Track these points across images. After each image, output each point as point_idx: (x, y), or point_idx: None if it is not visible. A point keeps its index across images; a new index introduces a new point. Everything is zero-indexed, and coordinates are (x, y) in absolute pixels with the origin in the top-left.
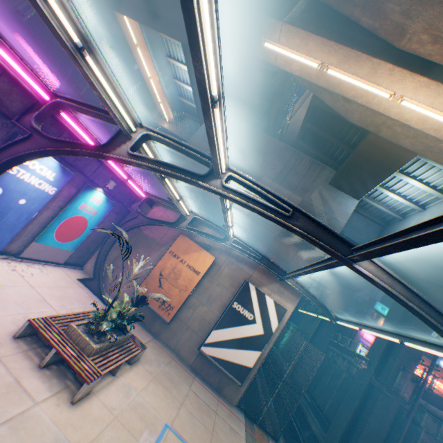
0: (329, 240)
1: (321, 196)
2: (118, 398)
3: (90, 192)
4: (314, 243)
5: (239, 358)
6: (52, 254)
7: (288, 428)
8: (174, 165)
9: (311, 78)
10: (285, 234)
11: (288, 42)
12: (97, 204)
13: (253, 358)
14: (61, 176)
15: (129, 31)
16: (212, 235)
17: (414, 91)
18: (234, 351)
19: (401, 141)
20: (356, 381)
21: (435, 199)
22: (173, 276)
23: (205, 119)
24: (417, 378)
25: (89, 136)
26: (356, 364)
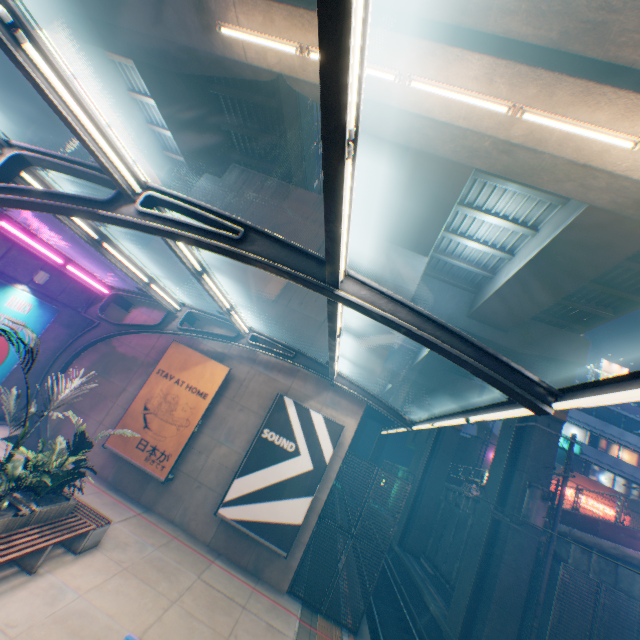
0: (301, 265)
1: (377, 259)
2: (28, 608)
3: (1, 292)
4: (282, 274)
5: (280, 514)
6: None
7: (394, 618)
8: (61, 193)
9: (296, 73)
10: None
11: (250, 22)
12: (22, 311)
13: (302, 510)
14: None
15: (59, 55)
16: (219, 334)
17: (420, 64)
18: (272, 504)
19: (440, 150)
20: (478, 521)
21: (522, 237)
22: (166, 407)
23: (20, 69)
24: (549, 494)
25: None
26: (465, 492)
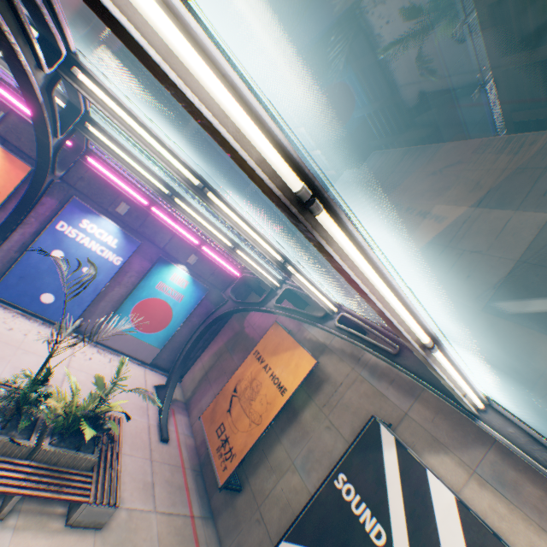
0: None
1: None
2: None
3: (166, 268)
4: None
5: None
6: (132, 346)
7: None
8: None
9: None
10: (503, 306)
11: None
12: (181, 286)
13: None
14: (125, 244)
15: None
16: (305, 312)
17: None
18: None
19: None
20: None
21: None
22: (248, 393)
23: None
24: None
25: (131, 186)
26: None
